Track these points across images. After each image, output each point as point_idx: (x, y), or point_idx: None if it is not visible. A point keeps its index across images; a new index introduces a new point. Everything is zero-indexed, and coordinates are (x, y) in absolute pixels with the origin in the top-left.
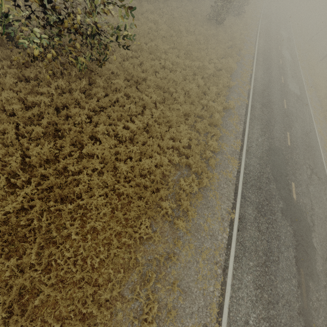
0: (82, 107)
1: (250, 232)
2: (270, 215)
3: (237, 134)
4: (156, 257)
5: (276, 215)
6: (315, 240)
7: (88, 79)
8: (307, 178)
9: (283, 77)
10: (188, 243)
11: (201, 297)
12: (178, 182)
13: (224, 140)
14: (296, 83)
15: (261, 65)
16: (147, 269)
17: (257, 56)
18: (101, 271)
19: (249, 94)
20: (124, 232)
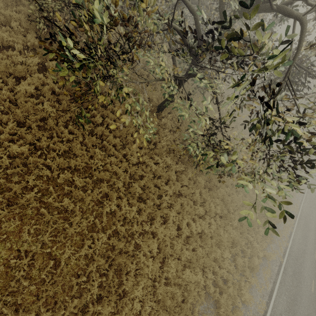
0: (168, 184)
1: None
2: None
3: (265, 292)
4: None
5: None
6: None
7: (184, 166)
8: None
9: None
10: None
11: None
12: (201, 315)
13: (252, 291)
14: None
15: (301, 228)
16: None
17: (299, 217)
18: None
19: (285, 253)
20: None
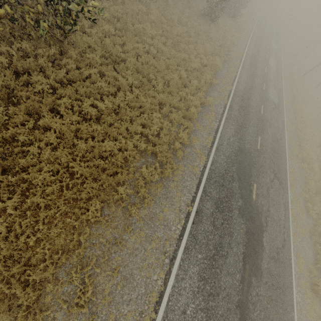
0: (48, 76)
1: (204, 225)
2: (227, 212)
3: (211, 130)
4: (102, 241)
5: (233, 213)
6: (265, 239)
7: (58, 47)
8: (269, 181)
9: (265, 84)
10: (139, 231)
11: (143, 285)
12: (140, 169)
13: (196, 134)
14: (276, 92)
15: (246, 69)
16: (89, 252)
17: (244, 60)
18: (35, 250)
19: (230, 95)
20: (71, 213)
